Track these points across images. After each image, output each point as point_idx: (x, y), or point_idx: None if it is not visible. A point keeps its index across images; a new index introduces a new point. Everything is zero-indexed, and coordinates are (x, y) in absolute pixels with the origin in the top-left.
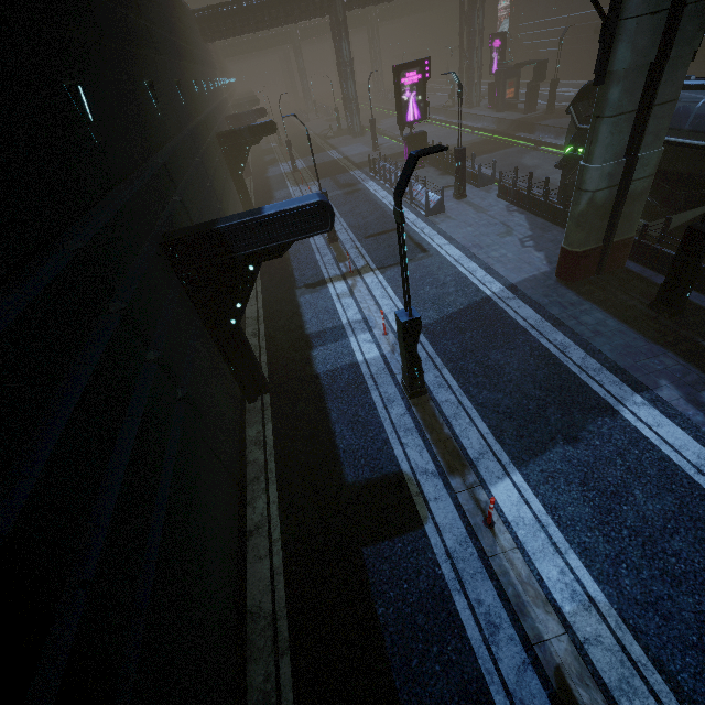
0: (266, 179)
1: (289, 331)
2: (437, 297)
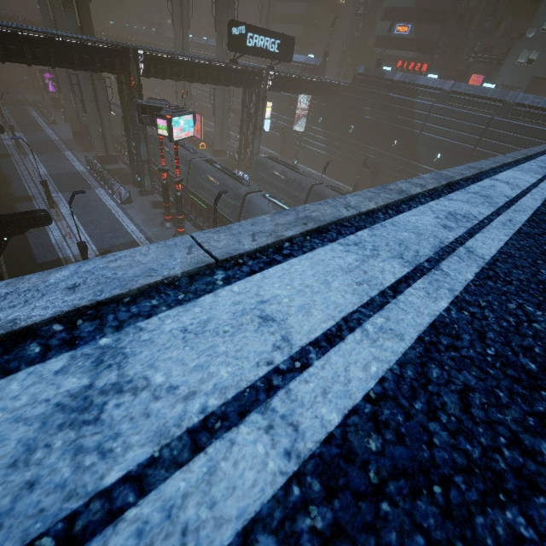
0: None
1: None
2: (38, 138)
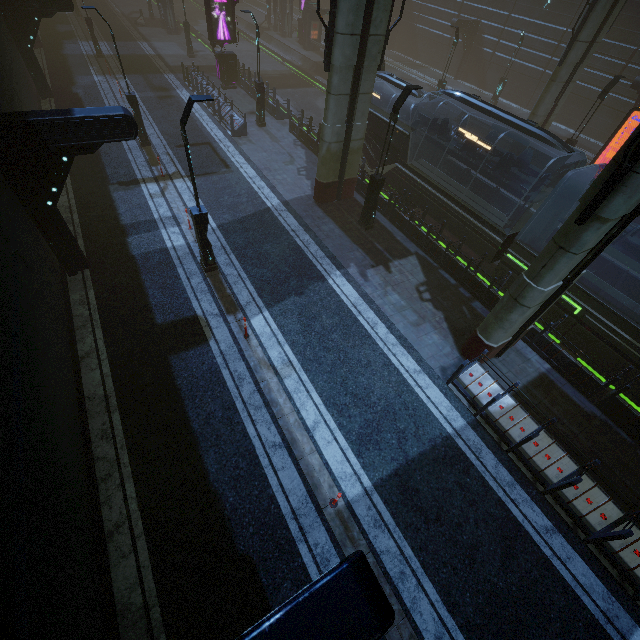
0: (62, 56)
1: (104, 221)
2: (233, 205)
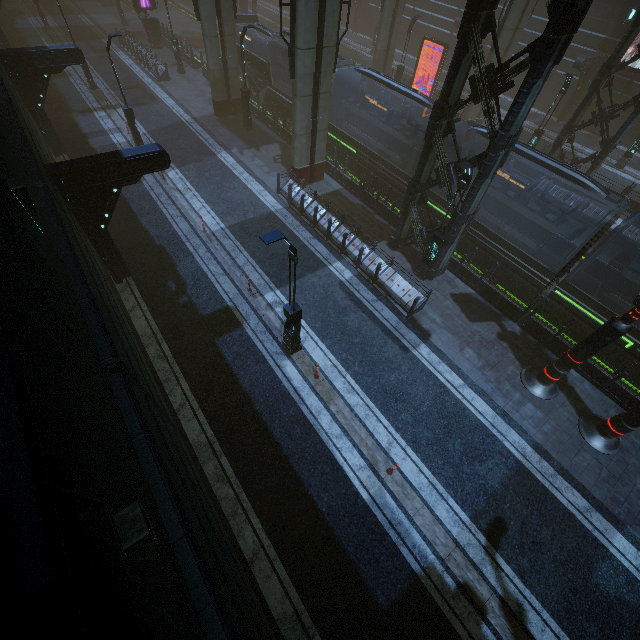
0: (16, 30)
1: (72, 132)
2: (158, 121)
